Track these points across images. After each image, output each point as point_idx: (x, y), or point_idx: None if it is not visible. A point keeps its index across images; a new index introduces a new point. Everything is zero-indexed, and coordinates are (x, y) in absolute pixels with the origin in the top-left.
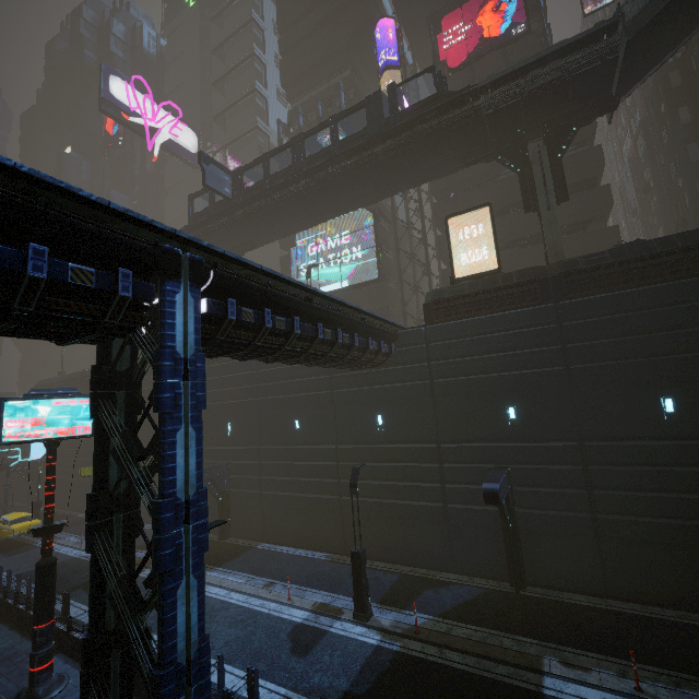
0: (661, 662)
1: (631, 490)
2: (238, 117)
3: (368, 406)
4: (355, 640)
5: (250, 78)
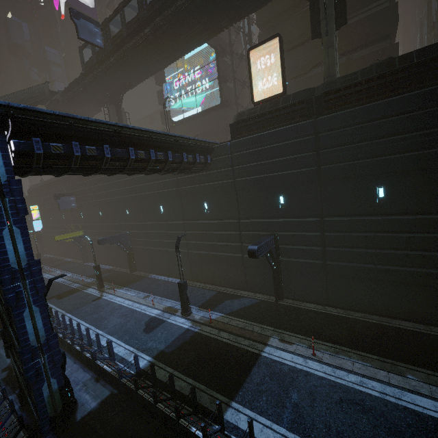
0: (335, 341)
1: (349, 248)
2: None
3: (199, 197)
4: (177, 326)
5: None
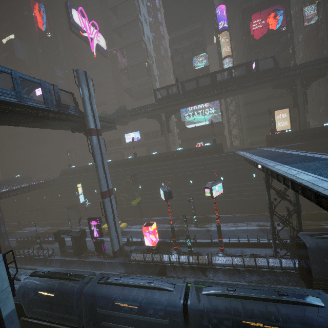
0: None
1: None
2: (129, 32)
3: (250, 171)
4: (277, 229)
5: (133, 10)
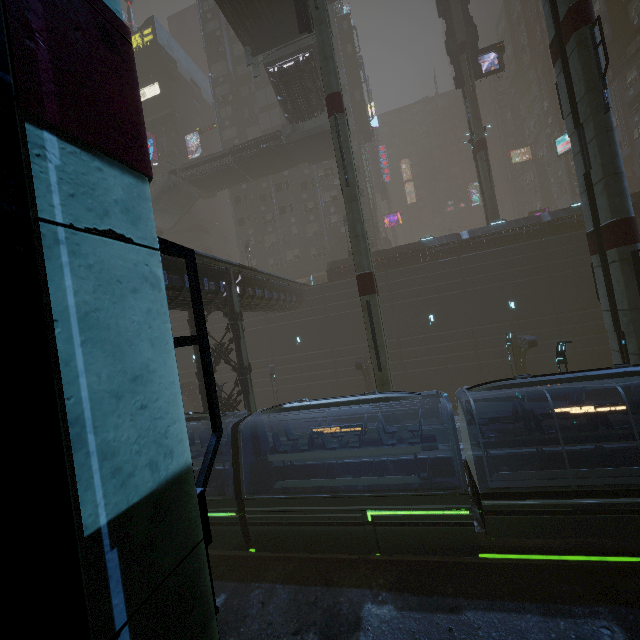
0: None
1: None
2: None
3: None
4: None
5: None
